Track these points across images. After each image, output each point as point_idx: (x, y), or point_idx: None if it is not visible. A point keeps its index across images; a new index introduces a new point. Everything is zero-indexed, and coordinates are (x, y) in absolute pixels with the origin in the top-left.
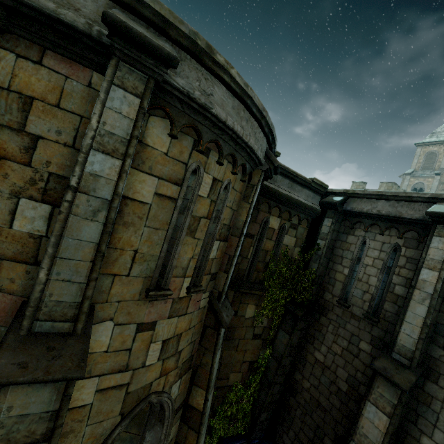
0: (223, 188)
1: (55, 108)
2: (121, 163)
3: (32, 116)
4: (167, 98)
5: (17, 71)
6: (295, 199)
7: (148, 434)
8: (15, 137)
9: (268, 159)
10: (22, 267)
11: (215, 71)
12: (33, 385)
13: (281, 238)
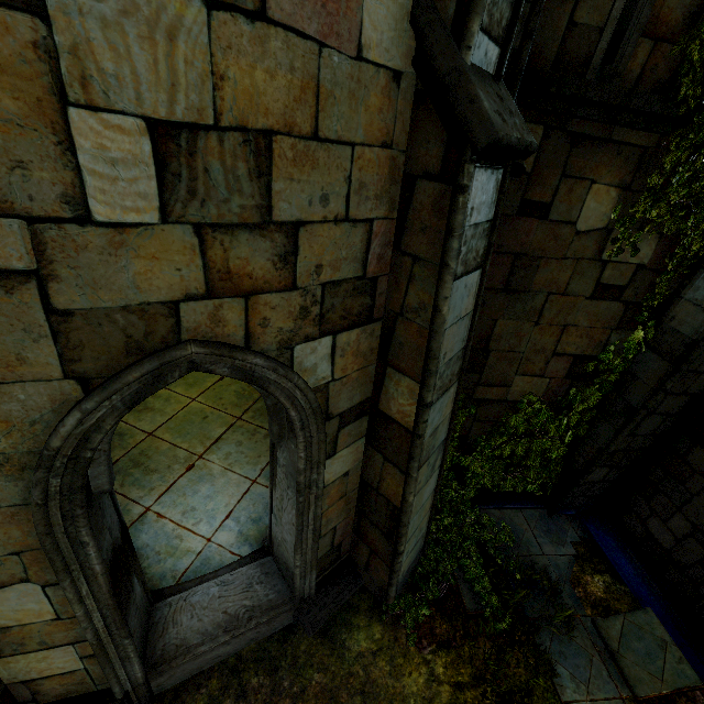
0: None
1: None
2: None
3: None
4: None
5: None
6: None
7: (280, 453)
8: None
9: None
10: None
11: None
12: None
13: None
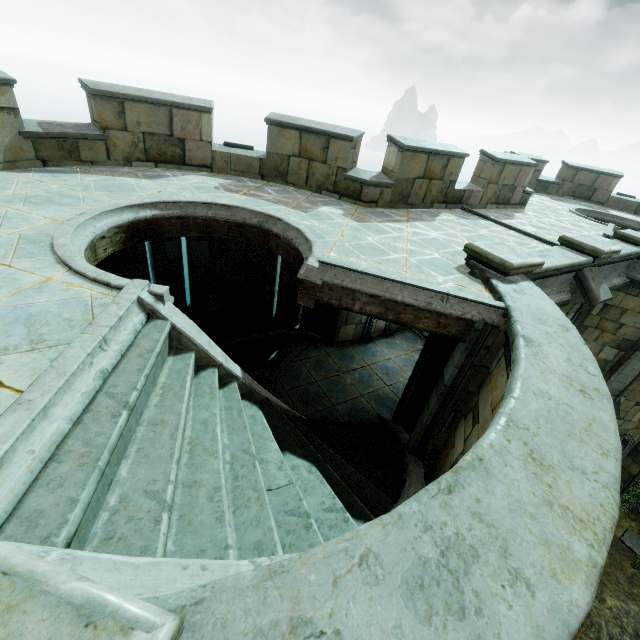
0: None
1: (637, 313)
2: None
3: (624, 316)
4: None
5: (623, 299)
6: None
7: None
8: (612, 324)
9: None
10: None
11: None
12: None
13: None
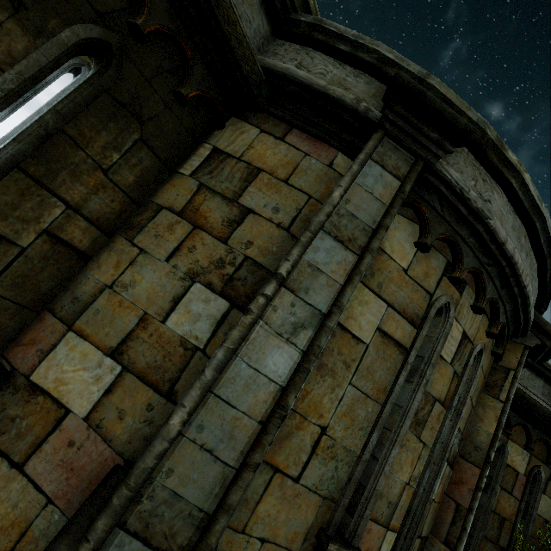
0: (473, 355)
1: (282, 183)
2: (356, 259)
3: (253, 187)
4: (425, 194)
5: (256, 143)
6: None
7: None
8: (223, 207)
9: (536, 328)
10: (147, 394)
11: (501, 171)
12: None
13: (531, 497)
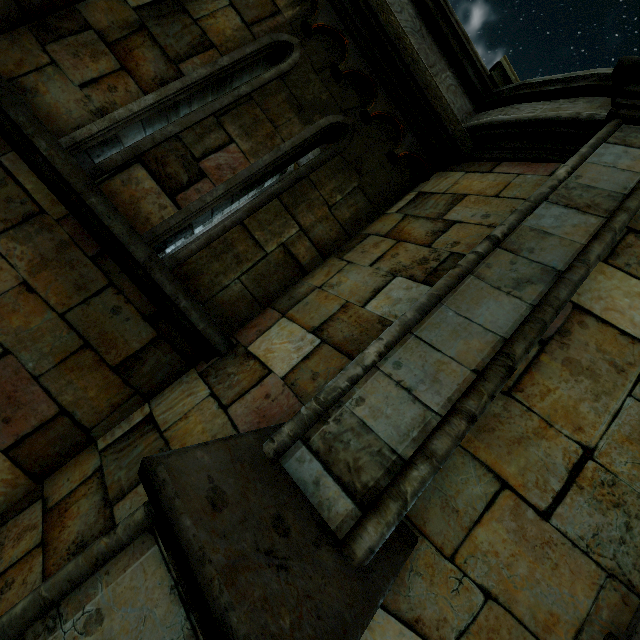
0: None
1: (491, 198)
2: (602, 222)
3: (458, 207)
4: None
5: (460, 181)
6: None
7: None
8: (427, 224)
9: None
10: (340, 361)
11: None
12: (176, 601)
13: None
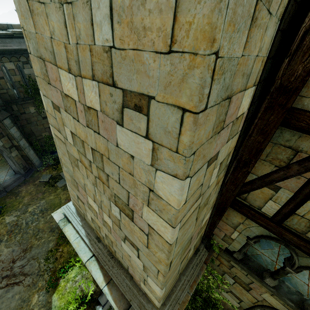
0: None
1: None
2: None
3: None
4: None
5: None
6: (9, 49)
7: (4, 156)
8: None
9: None
10: None
11: None
12: None
13: (22, 72)
